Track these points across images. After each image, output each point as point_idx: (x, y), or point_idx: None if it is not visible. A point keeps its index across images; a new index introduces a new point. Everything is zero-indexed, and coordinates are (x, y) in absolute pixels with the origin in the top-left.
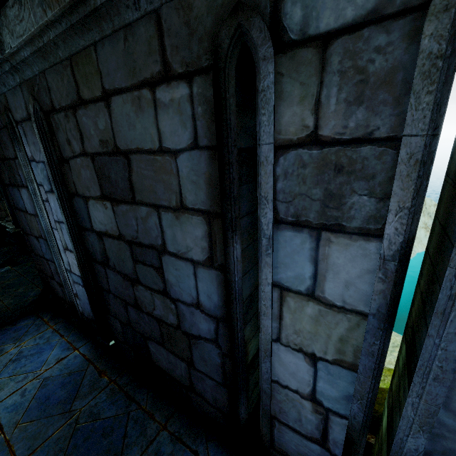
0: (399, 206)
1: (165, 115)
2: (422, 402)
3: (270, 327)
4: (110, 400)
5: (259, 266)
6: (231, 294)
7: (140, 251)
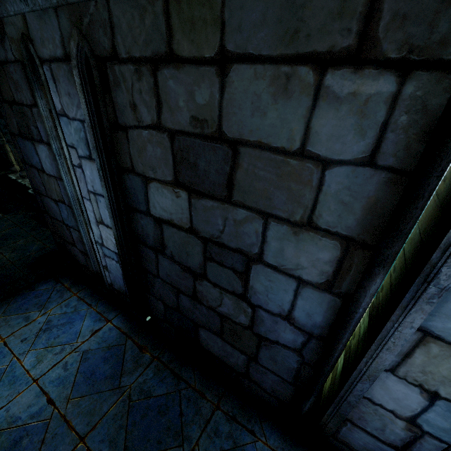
0: None
1: (331, 112)
2: None
3: (389, 361)
4: (157, 378)
5: (401, 305)
6: (347, 322)
7: (218, 251)
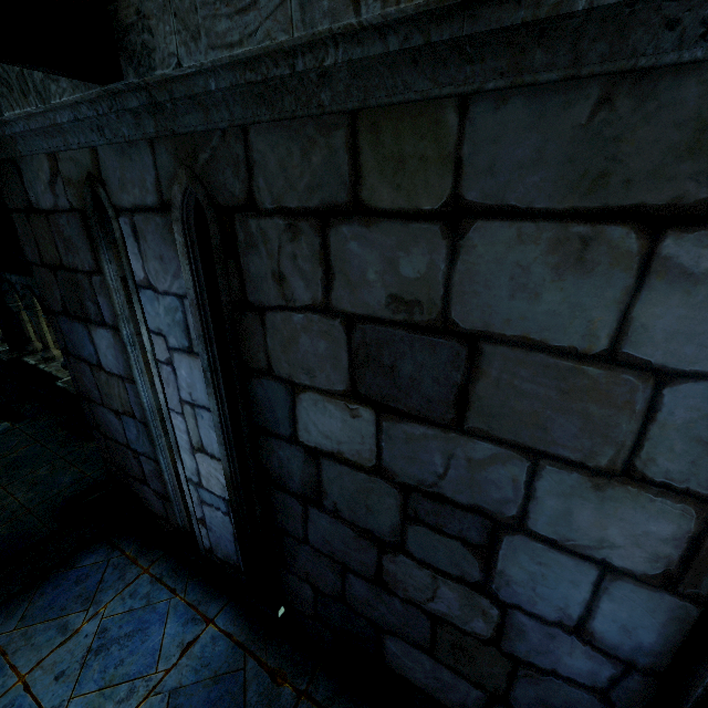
0: None
1: (674, 296)
2: None
3: None
4: None
5: None
6: None
7: (432, 508)
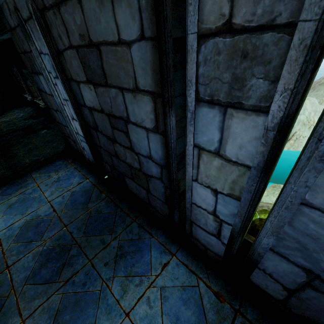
0: (284, 88)
1: (119, 9)
2: (276, 220)
3: (191, 172)
4: (106, 205)
5: (186, 133)
6: (169, 151)
7: (114, 121)
